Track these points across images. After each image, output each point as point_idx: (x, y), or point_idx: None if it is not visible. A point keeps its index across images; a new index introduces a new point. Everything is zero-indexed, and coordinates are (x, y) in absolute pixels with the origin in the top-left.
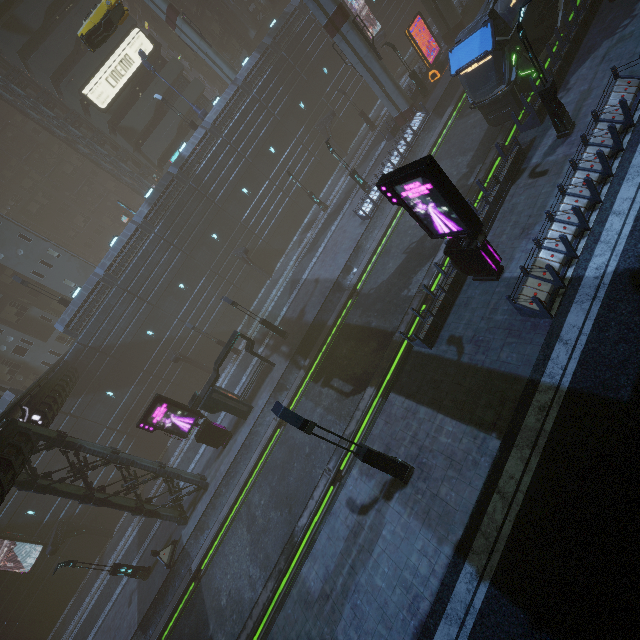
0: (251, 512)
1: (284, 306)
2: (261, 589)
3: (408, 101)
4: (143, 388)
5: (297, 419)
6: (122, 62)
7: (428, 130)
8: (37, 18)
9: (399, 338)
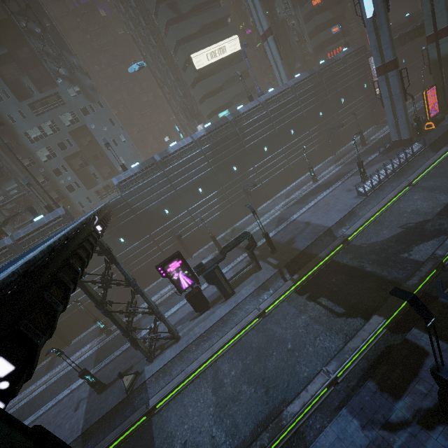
0: (218, 377)
1: (271, 231)
2: None
3: (410, 133)
4: (143, 246)
5: (425, 311)
6: (220, 49)
7: (422, 156)
8: (187, 8)
9: (412, 286)
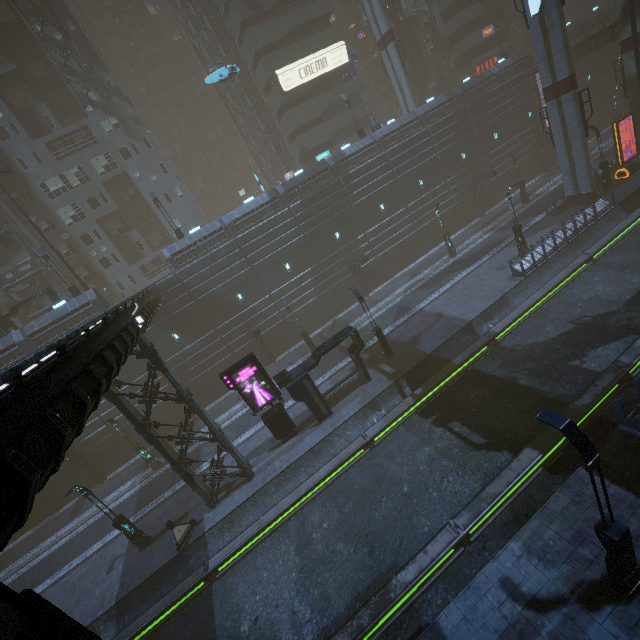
0: (305, 530)
1: (387, 326)
2: (311, 637)
3: (593, 185)
4: (206, 346)
5: (586, 443)
6: (318, 62)
7: (609, 218)
8: (270, 2)
9: (582, 408)
